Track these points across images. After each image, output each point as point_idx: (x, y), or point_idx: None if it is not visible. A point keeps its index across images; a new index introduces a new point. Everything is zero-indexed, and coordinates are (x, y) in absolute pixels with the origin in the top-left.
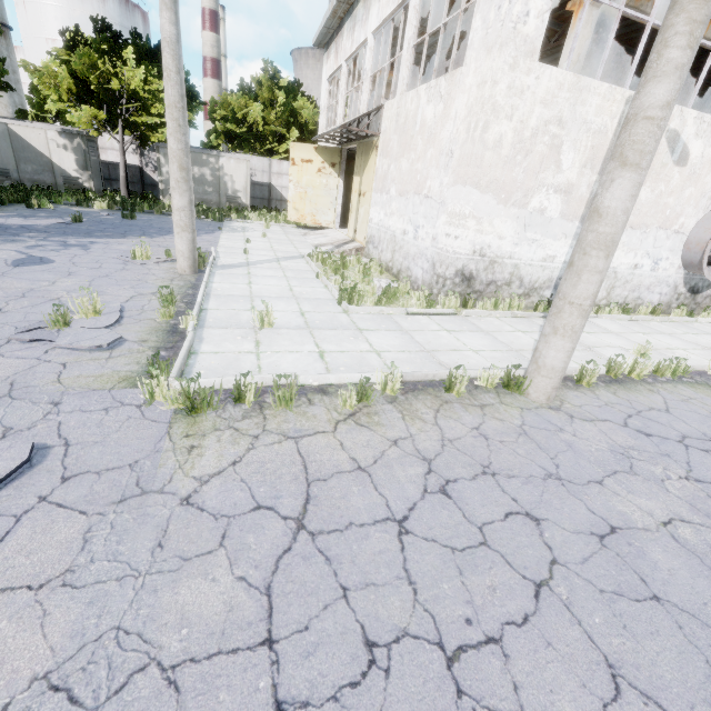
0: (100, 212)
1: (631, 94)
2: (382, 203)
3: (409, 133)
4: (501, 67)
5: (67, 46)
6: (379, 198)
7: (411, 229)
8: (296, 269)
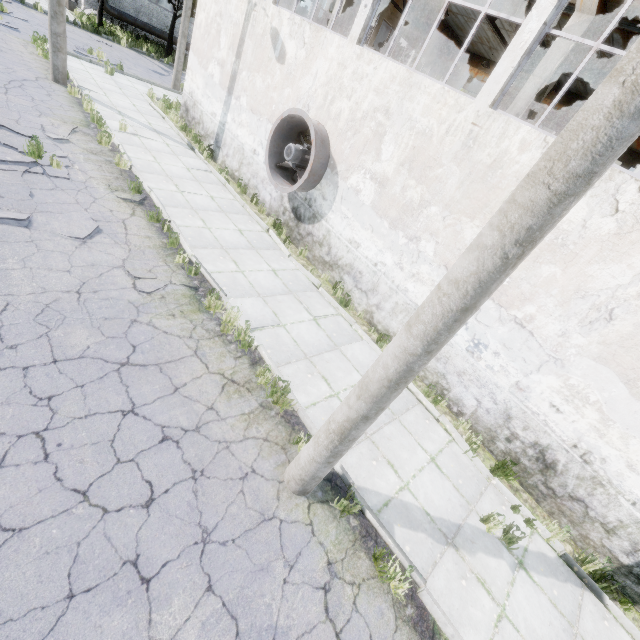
0: None
1: None
2: None
3: None
4: None
5: None
6: None
7: None
8: None
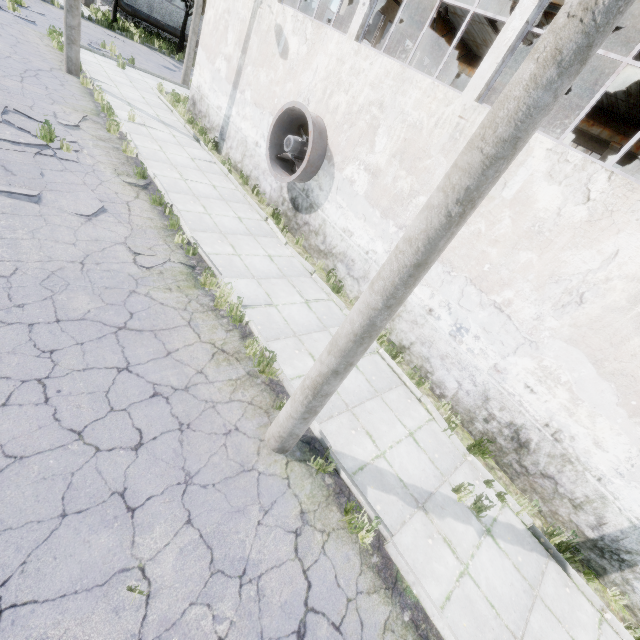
0: None
1: None
2: None
3: None
4: None
5: None
6: None
7: None
8: None
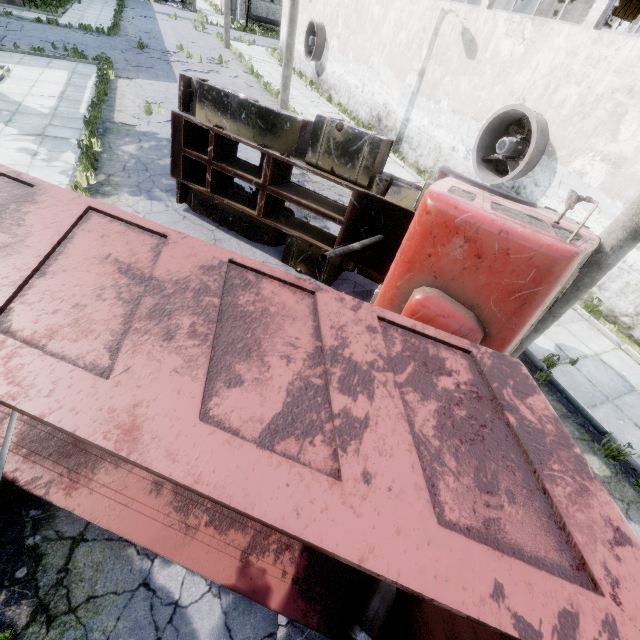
0: None
1: None
2: None
3: None
4: None
5: None
6: None
7: None
8: None
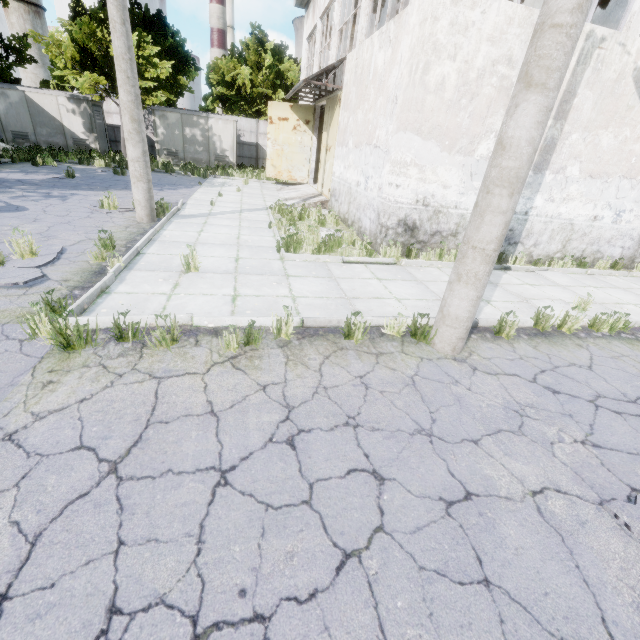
0: (96, 169)
1: (592, 28)
2: (342, 157)
3: (364, 84)
4: (442, 1)
5: (71, 16)
6: (340, 151)
7: (363, 180)
8: (253, 219)
